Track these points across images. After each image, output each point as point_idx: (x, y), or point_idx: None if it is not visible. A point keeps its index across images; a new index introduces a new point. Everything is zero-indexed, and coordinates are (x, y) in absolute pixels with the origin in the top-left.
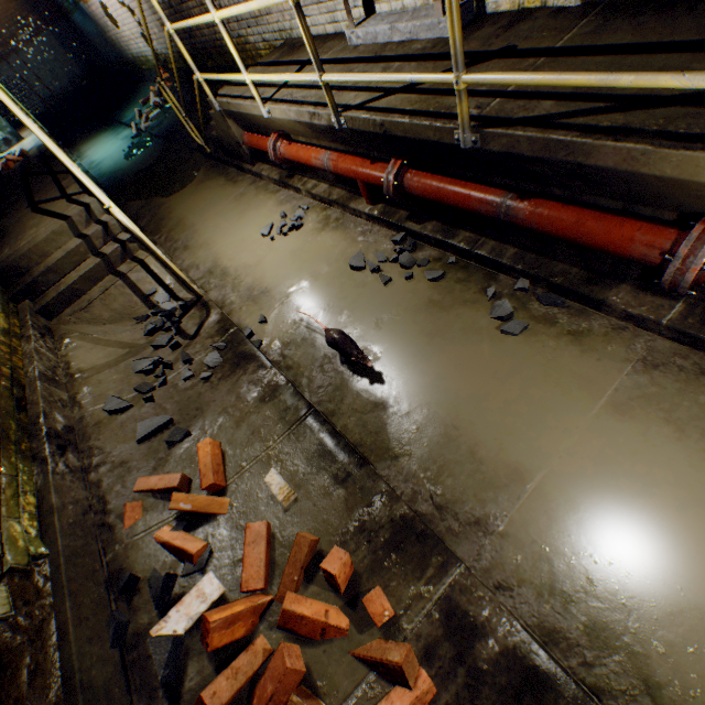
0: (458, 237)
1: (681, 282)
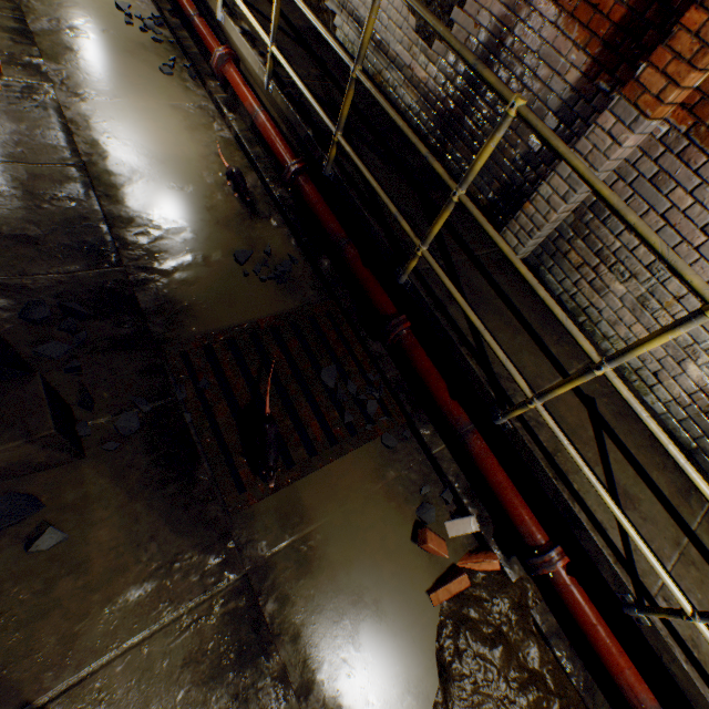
0: (182, 33)
1: (213, 66)
